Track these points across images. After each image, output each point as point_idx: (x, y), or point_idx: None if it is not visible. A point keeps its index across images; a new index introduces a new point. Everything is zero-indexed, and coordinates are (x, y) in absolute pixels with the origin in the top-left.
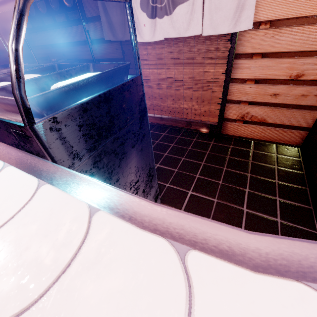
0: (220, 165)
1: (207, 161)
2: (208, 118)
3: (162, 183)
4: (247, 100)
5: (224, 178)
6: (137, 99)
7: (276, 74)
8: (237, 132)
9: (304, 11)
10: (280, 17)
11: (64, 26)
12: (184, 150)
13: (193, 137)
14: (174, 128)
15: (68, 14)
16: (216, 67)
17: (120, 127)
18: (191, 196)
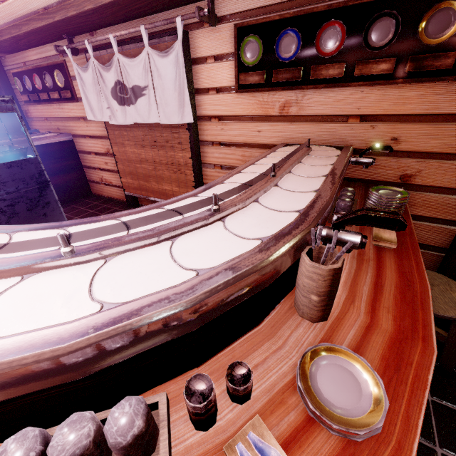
0: None
1: None
2: None
3: None
4: None
5: None
6: (33, 173)
7: (235, 162)
8: None
9: (238, 111)
10: (223, 114)
11: (58, 102)
12: None
13: None
14: None
15: (61, 92)
16: (183, 151)
17: (8, 192)
18: None
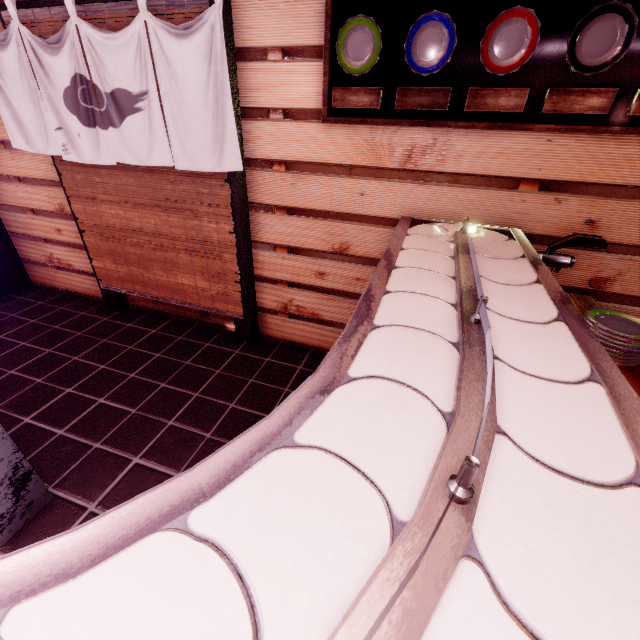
0: (226, 398)
1: (207, 391)
2: (227, 305)
3: (88, 441)
4: (285, 279)
5: (219, 426)
6: None
7: (314, 242)
8: (285, 333)
9: (324, 156)
10: (295, 158)
11: None
12: (175, 366)
13: (207, 339)
14: (180, 319)
15: None
16: (218, 220)
17: None
18: (134, 468)
